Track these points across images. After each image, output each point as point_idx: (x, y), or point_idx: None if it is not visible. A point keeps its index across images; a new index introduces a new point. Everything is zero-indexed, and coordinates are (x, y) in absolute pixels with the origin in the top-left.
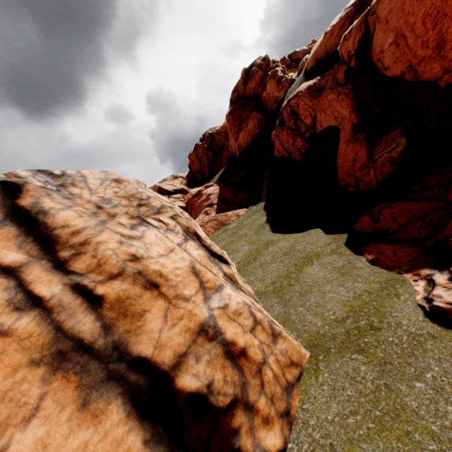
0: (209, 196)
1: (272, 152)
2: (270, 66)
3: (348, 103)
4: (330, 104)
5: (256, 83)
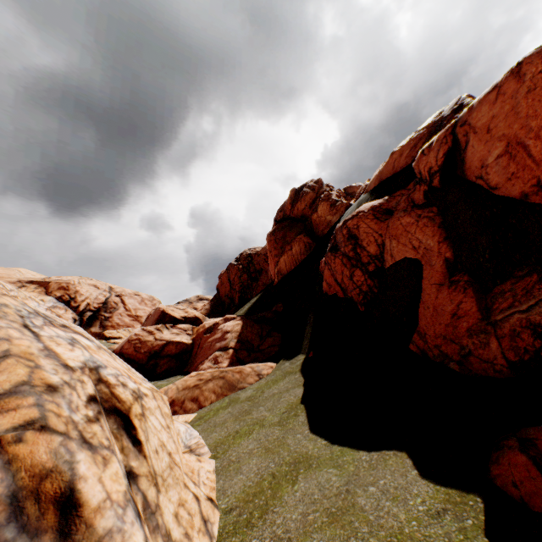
0: (225, 334)
1: (320, 284)
2: (323, 189)
3: (435, 229)
4: (406, 230)
5: (305, 204)
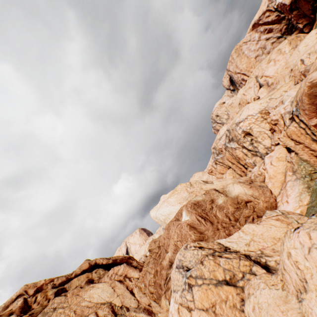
0: None
1: None
2: None
3: None
4: None
5: None
